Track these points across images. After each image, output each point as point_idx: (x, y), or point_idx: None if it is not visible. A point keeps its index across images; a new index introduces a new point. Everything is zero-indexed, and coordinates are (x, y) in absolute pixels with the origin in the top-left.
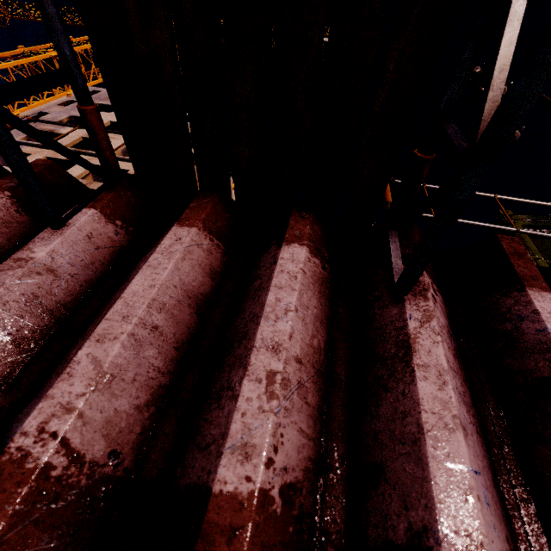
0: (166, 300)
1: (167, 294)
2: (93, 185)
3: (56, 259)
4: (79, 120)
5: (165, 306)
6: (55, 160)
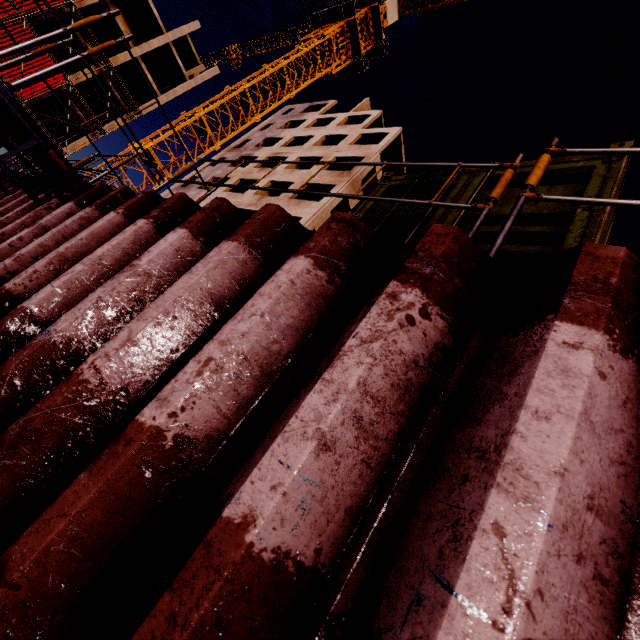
0: (6, 213)
1: (7, 211)
2: (263, 199)
3: (3, 205)
4: (272, 141)
5: (5, 214)
6: (245, 181)
